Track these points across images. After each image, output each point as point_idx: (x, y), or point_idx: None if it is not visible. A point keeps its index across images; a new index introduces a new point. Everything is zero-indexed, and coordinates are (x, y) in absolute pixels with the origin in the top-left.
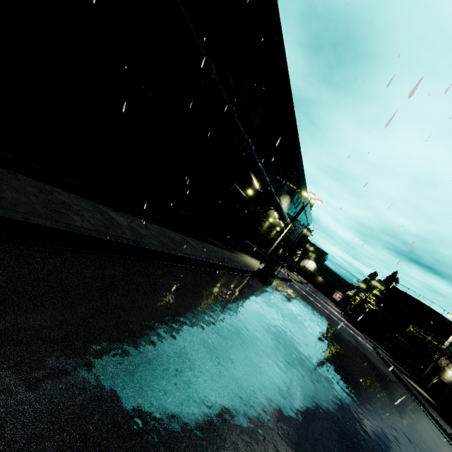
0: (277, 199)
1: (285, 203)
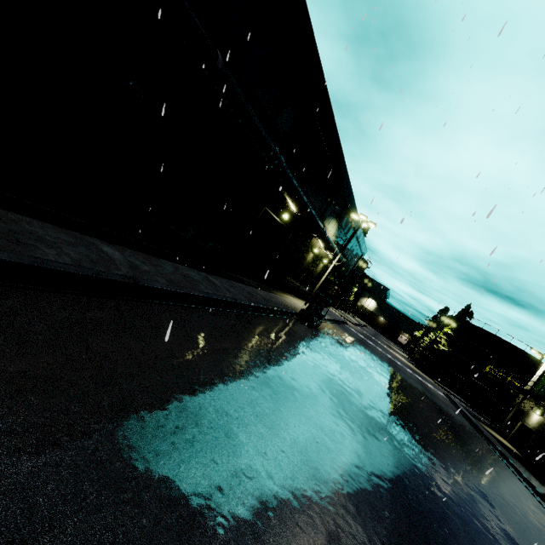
0: (319, 224)
1: (332, 229)
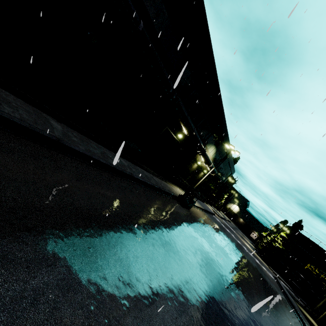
0: (201, 144)
1: (211, 152)
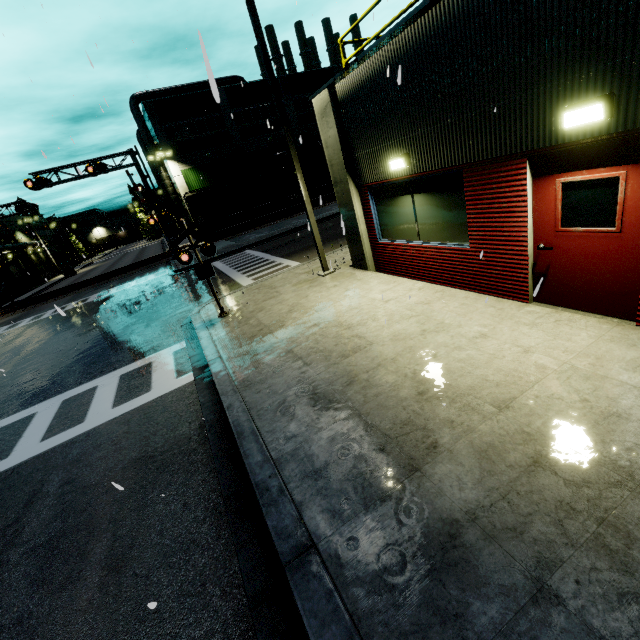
0: (22, 245)
1: (21, 237)
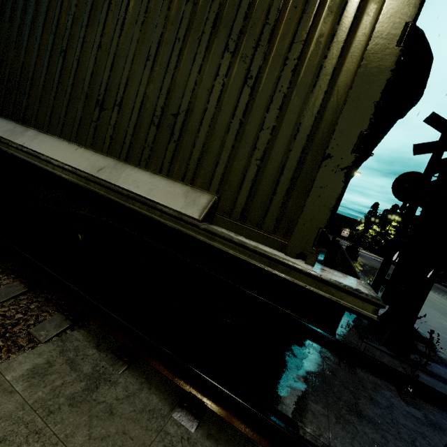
0: None
1: None
